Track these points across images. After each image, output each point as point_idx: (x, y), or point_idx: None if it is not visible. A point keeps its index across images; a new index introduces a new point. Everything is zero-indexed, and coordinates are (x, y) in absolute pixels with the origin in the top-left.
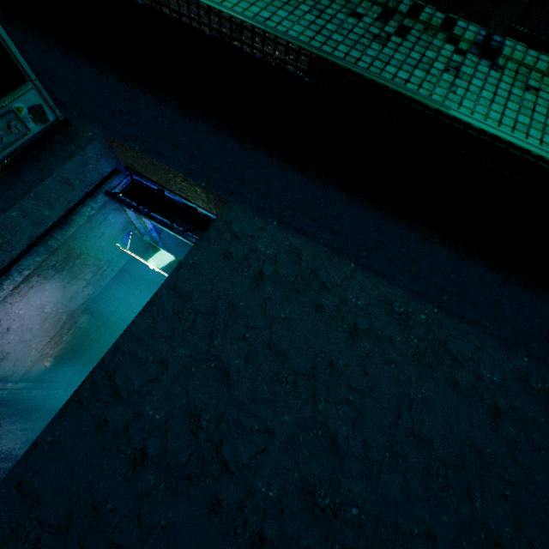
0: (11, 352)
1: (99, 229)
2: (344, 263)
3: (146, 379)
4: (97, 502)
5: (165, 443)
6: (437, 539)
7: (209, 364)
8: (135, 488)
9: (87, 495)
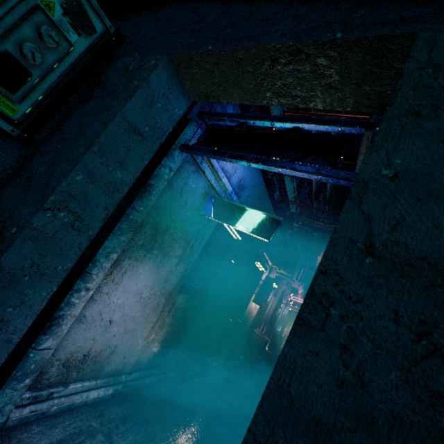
0: (118, 344)
1: (181, 197)
2: None
3: None
4: None
5: None
6: None
7: None
8: None
9: None
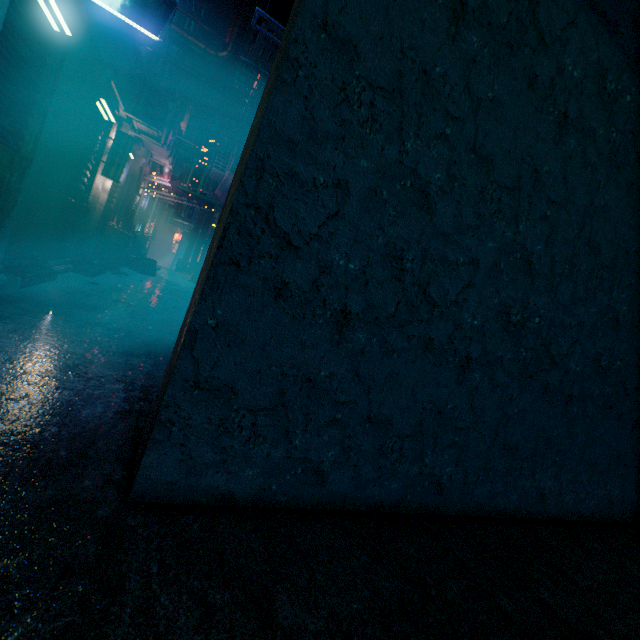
0: None
1: None
2: None
3: (322, 216)
4: (308, 374)
5: (367, 297)
6: (584, 326)
7: (404, 183)
8: (347, 350)
9: (293, 371)
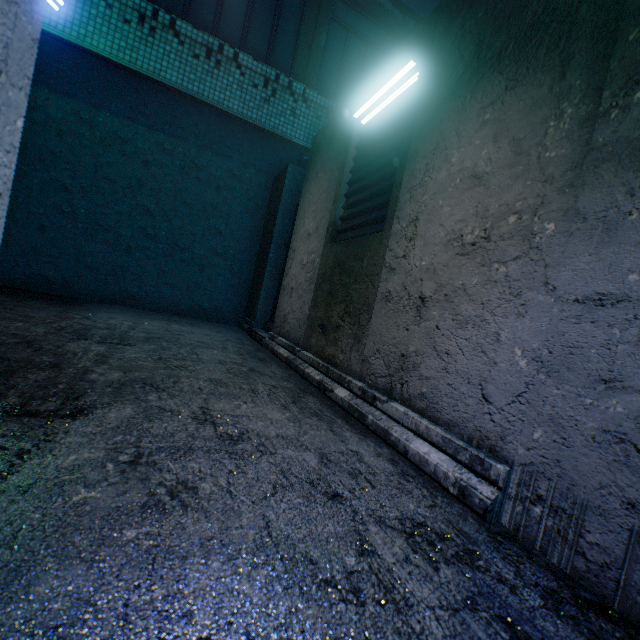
0: None
1: None
2: (41, 91)
3: None
4: None
5: None
6: (123, 214)
7: None
8: None
9: None
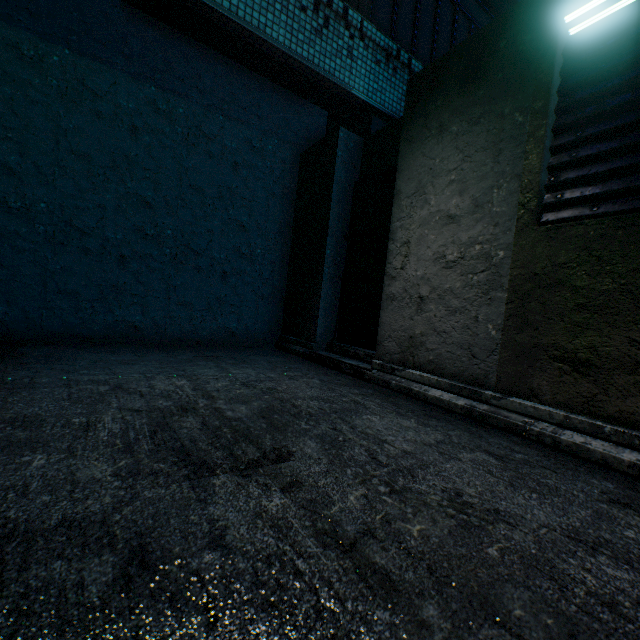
0: None
1: None
2: None
3: None
4: None
5: None
6: (107, 208)
7: None
8: None
9: None
